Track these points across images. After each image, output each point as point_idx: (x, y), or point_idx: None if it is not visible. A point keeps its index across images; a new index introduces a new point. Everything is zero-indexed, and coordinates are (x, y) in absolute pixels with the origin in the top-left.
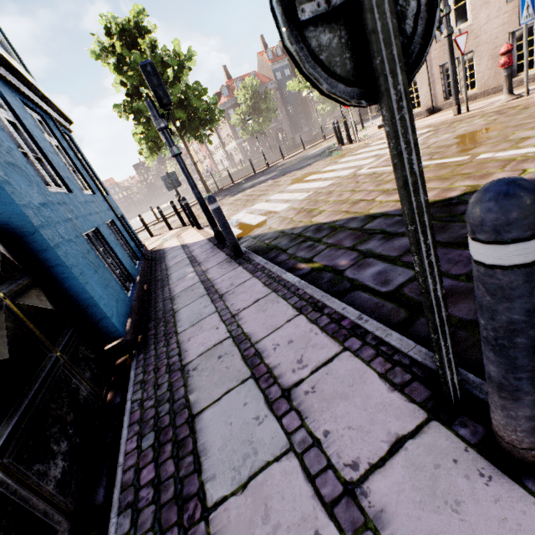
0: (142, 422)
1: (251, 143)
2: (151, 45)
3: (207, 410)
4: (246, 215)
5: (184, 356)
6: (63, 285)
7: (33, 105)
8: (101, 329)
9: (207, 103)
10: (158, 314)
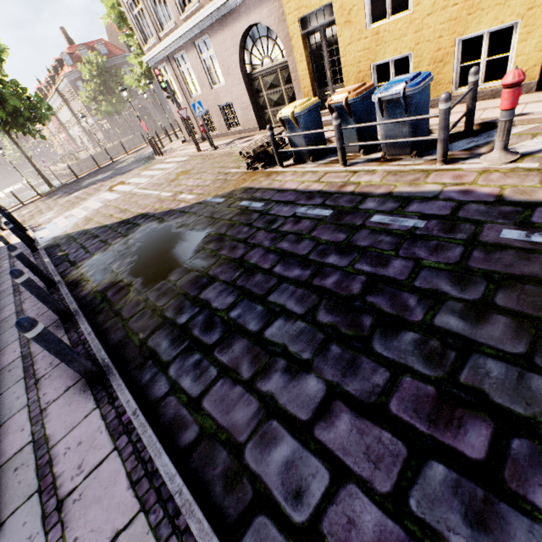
0: None
1: (111, 121)
2: None
3: None
4: (62, 219)
5: None
6: None
7: None
8: None
9: (31, 100)
10: None
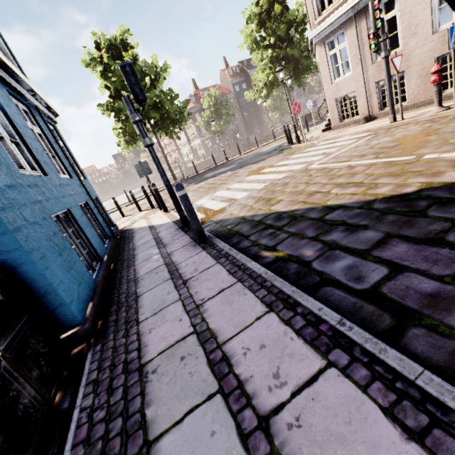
0: (88, 444)
1: (212, 141)
2: (133, 57)
3: (166, 437)
4: (208, 201)
5: (143, 352)
6: (19, 270)
7: (20, 97)
8: (58, 317)
9: (178, 106)
10: (121, 297)
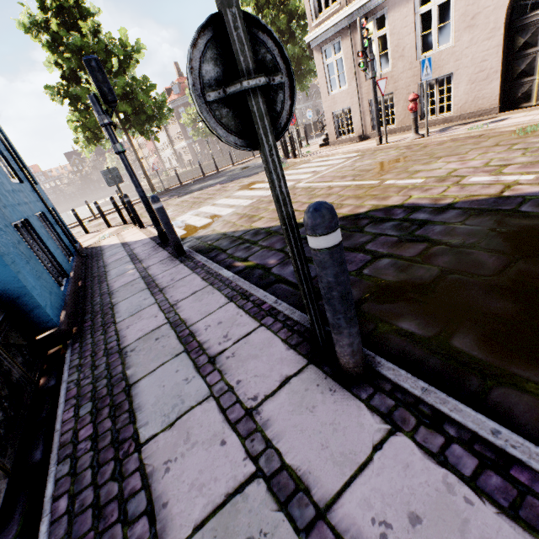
0: (79, 396)
1: (202, 145)
2: (94, 30)
3: (143, 380)
4: (191, 217)
5: (122, 341)
6: None
7: None
8: (33, 319)
9: (156, 99)
10: (95, 308)
